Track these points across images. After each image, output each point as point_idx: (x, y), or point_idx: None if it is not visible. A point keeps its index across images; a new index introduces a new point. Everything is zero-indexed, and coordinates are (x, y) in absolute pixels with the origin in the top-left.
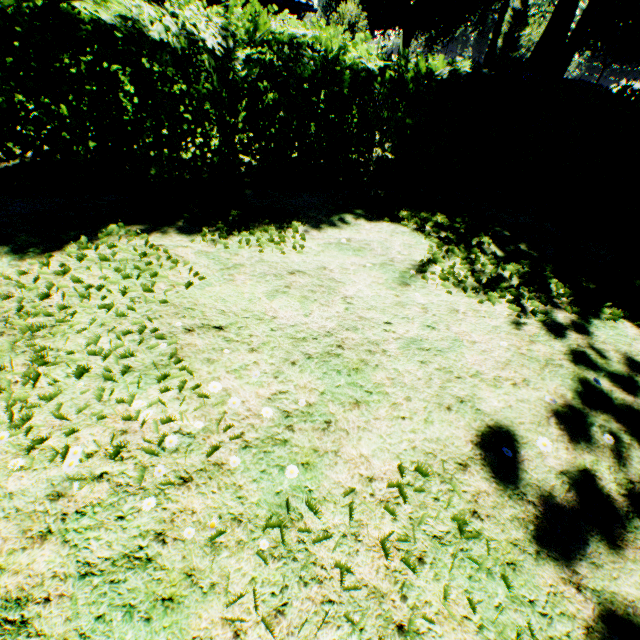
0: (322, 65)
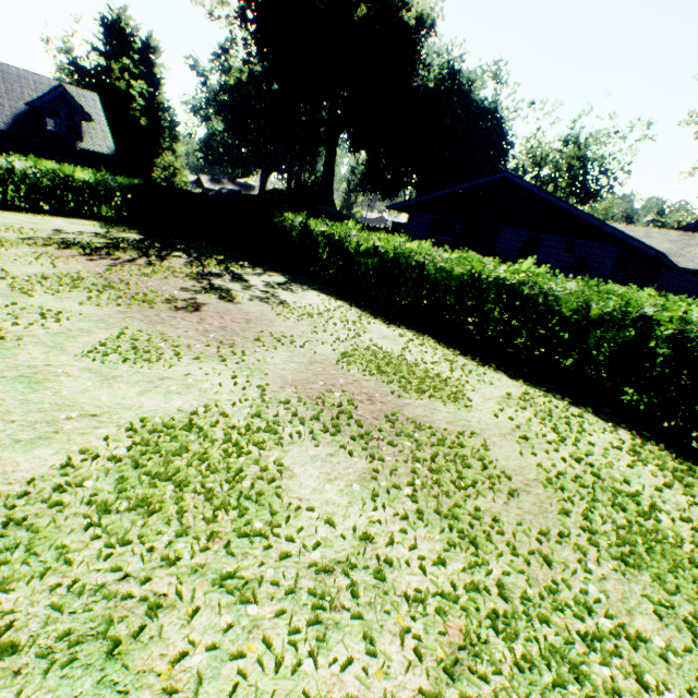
0: (68, 176)
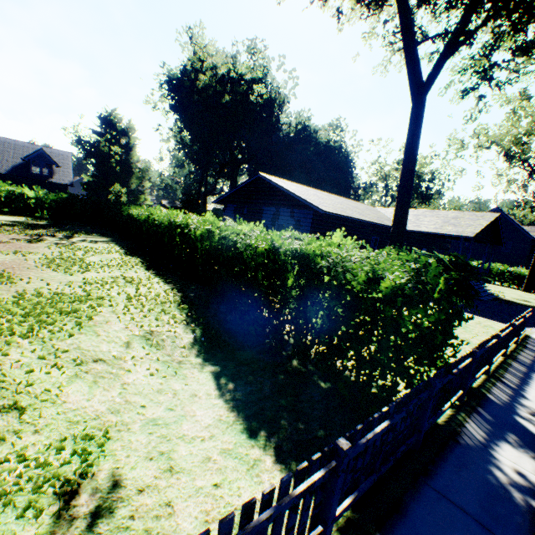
0: (20, 193)
